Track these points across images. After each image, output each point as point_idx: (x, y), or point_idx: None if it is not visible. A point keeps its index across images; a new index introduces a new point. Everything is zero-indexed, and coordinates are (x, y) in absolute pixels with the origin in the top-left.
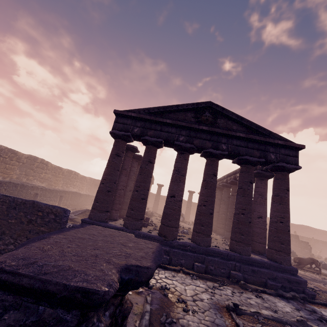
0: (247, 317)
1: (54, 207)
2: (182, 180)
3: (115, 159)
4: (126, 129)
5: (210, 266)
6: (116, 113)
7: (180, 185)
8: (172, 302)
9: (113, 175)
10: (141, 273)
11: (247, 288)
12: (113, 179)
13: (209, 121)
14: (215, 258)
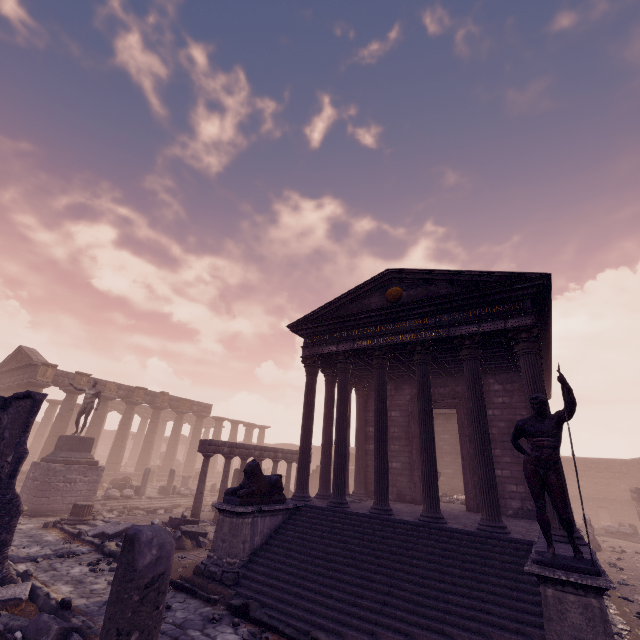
0: None
1: None
2: None
3: None
4: None
5: None
6: None
7: None
8: None
9: None
10: None
11: None
12: None
13: (18, 361)
14: None
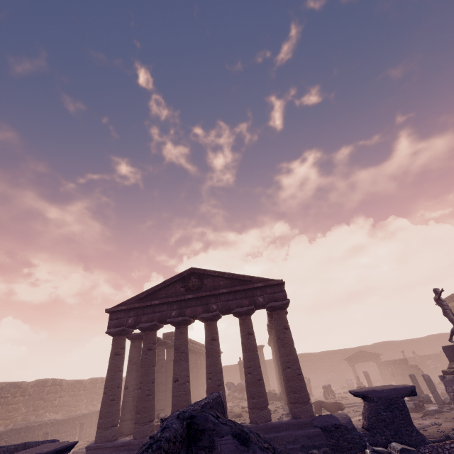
0: None
1: (43, 442)
2: (183, 357)
3: (115, 359)
4: (121, 323)
5: None
6: (108, 312)
7: (181, 364)
8: None
9: (115, 379)
10: None
11: None
12: (115, 383)
13: (196, 286)
14: None
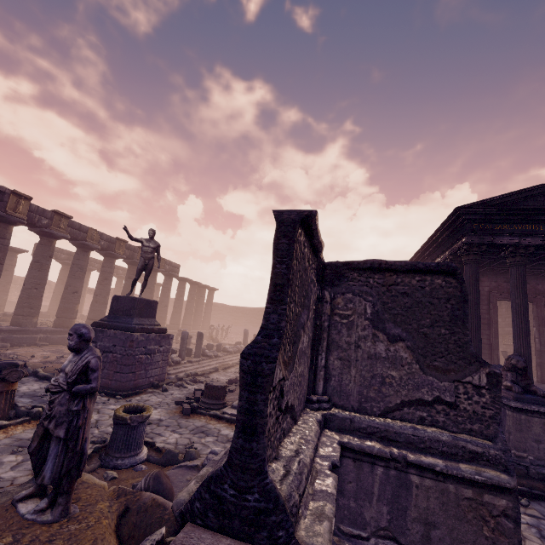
0: None
1: None
2: None
3: None
4: None
5: None
6: None
7: None
8: None
9: None
10: None
11: None
12: None
13: None
14: None
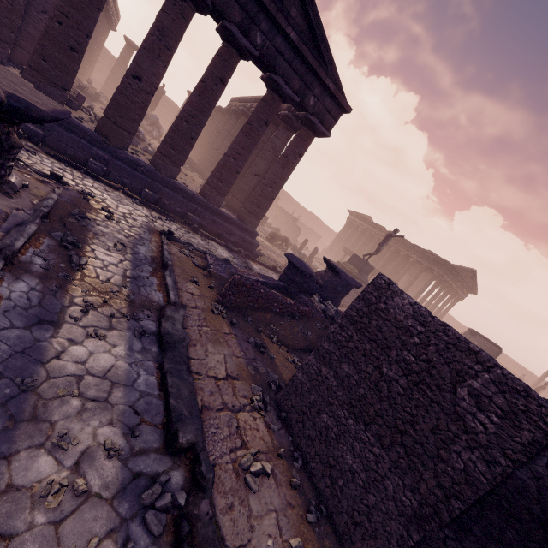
0: (178, 244)
1: None
2: (164, 57)
3: None
4: None
5: (165, 200)
6: None
7: (158, 64)
8: (93, 207)
9: None
10: (33, 110)
11: (197, 232)
12: None
13: None
14: (175, 194)
